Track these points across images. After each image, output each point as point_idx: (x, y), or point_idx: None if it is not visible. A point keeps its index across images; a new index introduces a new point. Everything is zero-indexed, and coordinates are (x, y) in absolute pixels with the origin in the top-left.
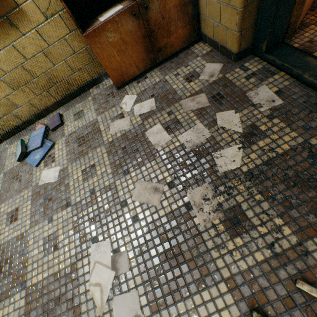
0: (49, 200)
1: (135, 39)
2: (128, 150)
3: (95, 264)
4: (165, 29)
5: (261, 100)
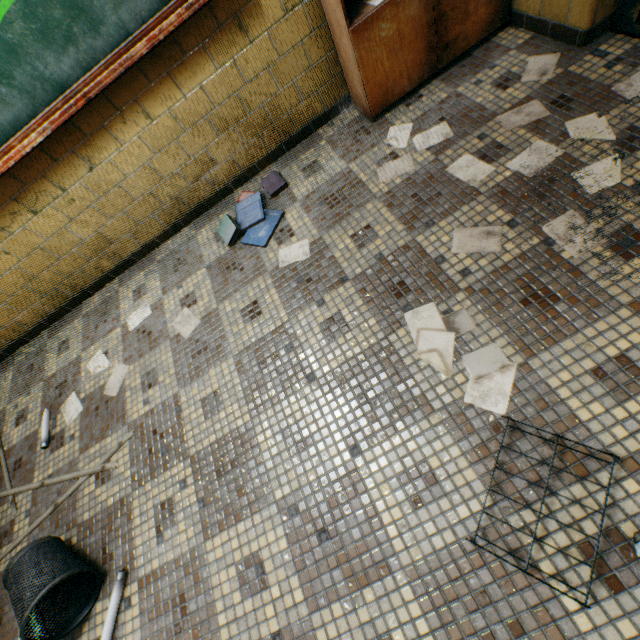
0: (307, 281)
1: (416, 31)
2: (423, 198)
3: (418, 332)
4: (461, 10)
5: (639, 92)
